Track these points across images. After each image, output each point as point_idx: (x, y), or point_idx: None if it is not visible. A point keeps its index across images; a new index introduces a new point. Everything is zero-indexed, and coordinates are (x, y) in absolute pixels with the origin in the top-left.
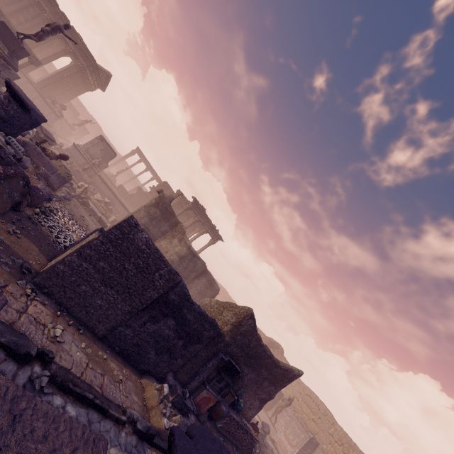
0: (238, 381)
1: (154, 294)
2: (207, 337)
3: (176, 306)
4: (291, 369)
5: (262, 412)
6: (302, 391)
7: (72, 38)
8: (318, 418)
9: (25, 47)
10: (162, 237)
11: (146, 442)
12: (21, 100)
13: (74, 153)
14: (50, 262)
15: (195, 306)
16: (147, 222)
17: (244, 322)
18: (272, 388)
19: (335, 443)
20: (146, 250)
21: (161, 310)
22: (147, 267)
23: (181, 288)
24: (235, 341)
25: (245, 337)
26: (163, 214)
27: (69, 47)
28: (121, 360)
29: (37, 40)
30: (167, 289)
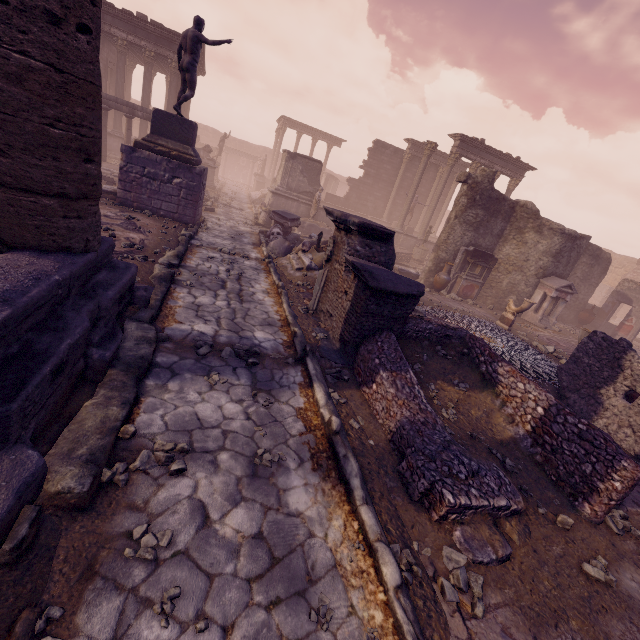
0: None
1: None
2: None
3: None
4: None
5: None
6: None
7: (137, 32)
8: None
9: (136, 111)
10: (499, 242)
11: None
12: (387, 234)
13: (280, 204)
14: (596, 424)
15: None
16: (472, 237)
17: None
18: None
19: None
20: None
21: None
22: None
23: None
24: None
25: None
26: (488, 209)
27: (147, 51)
28: None
29: (191, 93)
30: None
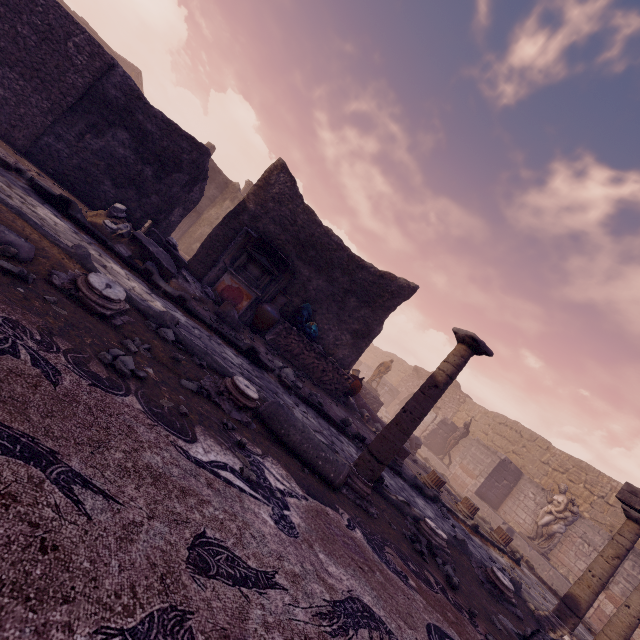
0: (298, 289)
1: (77, 80)
2: (189, 162)
3: (124, 110)
4: (390, 276)
5: (425, 451)
6: (492, 422)
7: None
8: (522, 447)
9: None
10: (210, 206)
11: (58, 211)
12: None
13: None
14: None
15: (154, 110)
16: None
17: (273, 179)
18: (368, 312)
19: (555, 472)
20: (40, 1)
21: (102, 115)
22: (51, 31)
23: (122, 78)
24: (267, 212)
25: (283, 205)
26: None
27: None
28: (59, 184)
29: None
30: (97, 74)
